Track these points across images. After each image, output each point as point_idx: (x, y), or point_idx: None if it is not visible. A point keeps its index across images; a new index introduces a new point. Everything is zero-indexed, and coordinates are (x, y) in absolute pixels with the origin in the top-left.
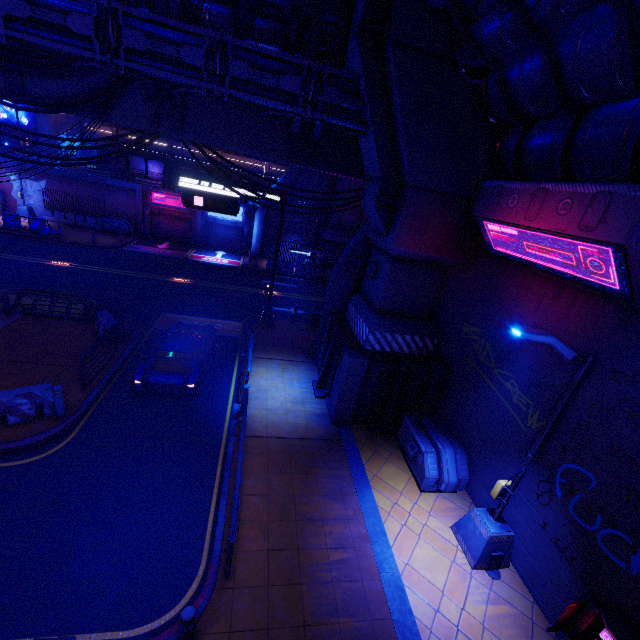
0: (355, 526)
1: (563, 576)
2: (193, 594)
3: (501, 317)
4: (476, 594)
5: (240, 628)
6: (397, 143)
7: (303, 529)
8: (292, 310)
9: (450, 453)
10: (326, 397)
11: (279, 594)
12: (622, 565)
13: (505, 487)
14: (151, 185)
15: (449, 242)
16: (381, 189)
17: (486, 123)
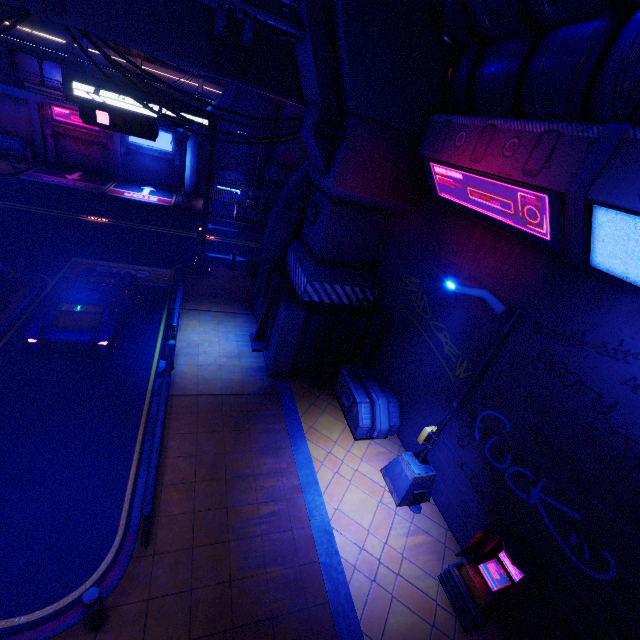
0: (288, 478)
1: (474, 507)
2: (107, 566)
3: (440, 268)
4: (398, 528)
5: (160, 594)
6: (339, 56)
7: (233, 487)
8: (231, 257)
9: (383, 403)
10: (264, 350)
11: (205, 554)
12: (523, 497)
13: (431, 433)
14: (49, 95)
15: (393, 185)
16: (320, 115)
17: (439, 41)
